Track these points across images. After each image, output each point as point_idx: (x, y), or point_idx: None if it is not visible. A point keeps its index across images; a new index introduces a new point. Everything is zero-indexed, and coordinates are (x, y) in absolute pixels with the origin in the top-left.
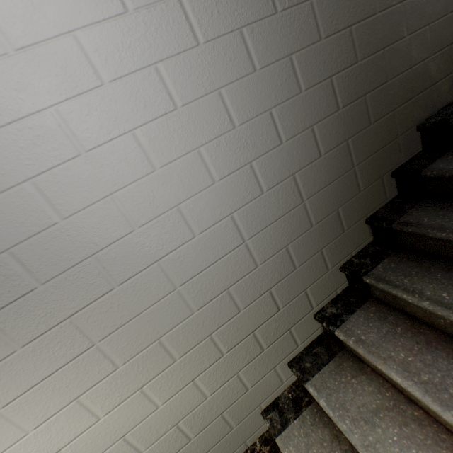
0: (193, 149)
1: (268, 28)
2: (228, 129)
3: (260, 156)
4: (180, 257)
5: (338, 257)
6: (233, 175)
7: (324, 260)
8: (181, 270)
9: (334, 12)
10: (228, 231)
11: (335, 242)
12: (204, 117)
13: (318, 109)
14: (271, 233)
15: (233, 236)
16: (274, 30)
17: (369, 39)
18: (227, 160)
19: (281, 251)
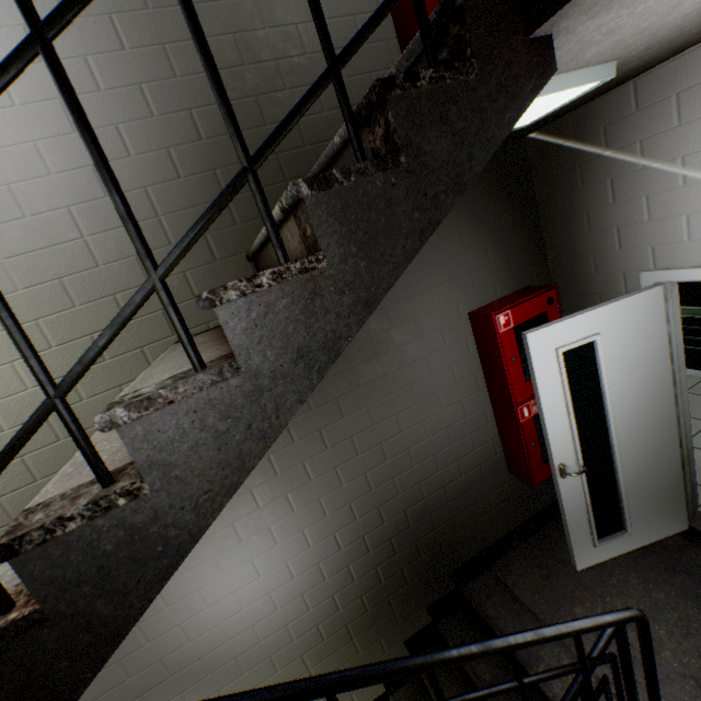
0: (30, 142)
1: (116, 60)
2: (69, 133)
3: None
4: (8, 232)
5: (210, 287)
6: (73, 173)
7: (190, 285)
8: (8, 244)
9: (192, 58)
10: (64, 222)
11: (204, 269)
12: (43, 118)
13: (175, 135)
14: (117, 238)
15: (71, 229)
16: (122, 63)
17: (238, 86)
18: (67, 158)
19: (130, 259)
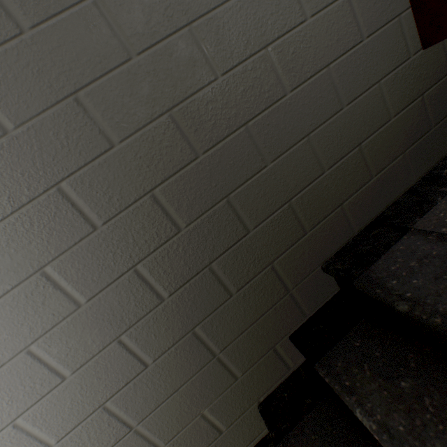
0: None
1: None
2: None
3: (28, 407)
4: None
5: None
6: None
7: None
8: None
9: (111, 183)
10: None
11: None
12: None
13: (122, 313)
14: None
15: None
16: None
17: (196, 193)
18: None
19: None
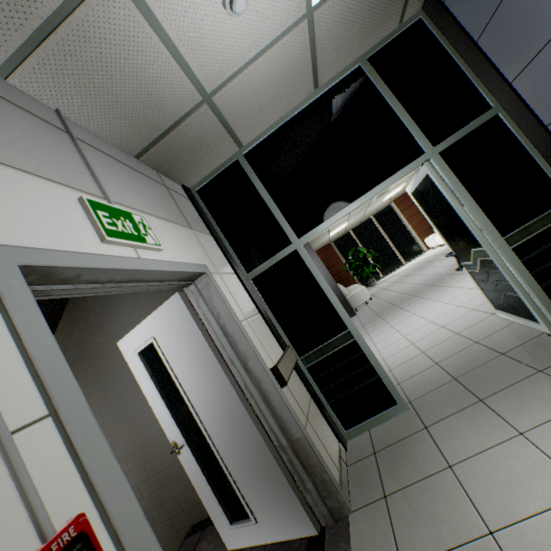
0: None
1: None
2: None
3: None
4: None
5: None
6: None
7: None
8: None
9: (130, 481)
10: None
11: None
12: None
13: None
14: None
15: None
16: None
17: (149, 488)
18: None
19: None
